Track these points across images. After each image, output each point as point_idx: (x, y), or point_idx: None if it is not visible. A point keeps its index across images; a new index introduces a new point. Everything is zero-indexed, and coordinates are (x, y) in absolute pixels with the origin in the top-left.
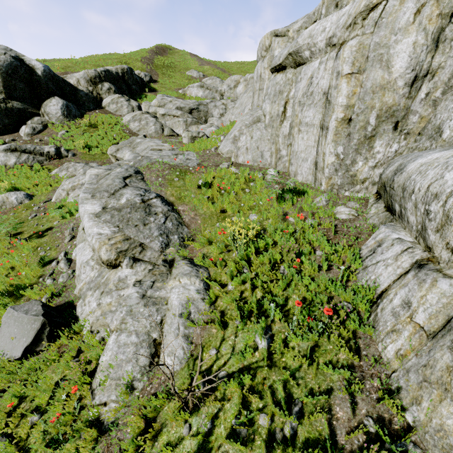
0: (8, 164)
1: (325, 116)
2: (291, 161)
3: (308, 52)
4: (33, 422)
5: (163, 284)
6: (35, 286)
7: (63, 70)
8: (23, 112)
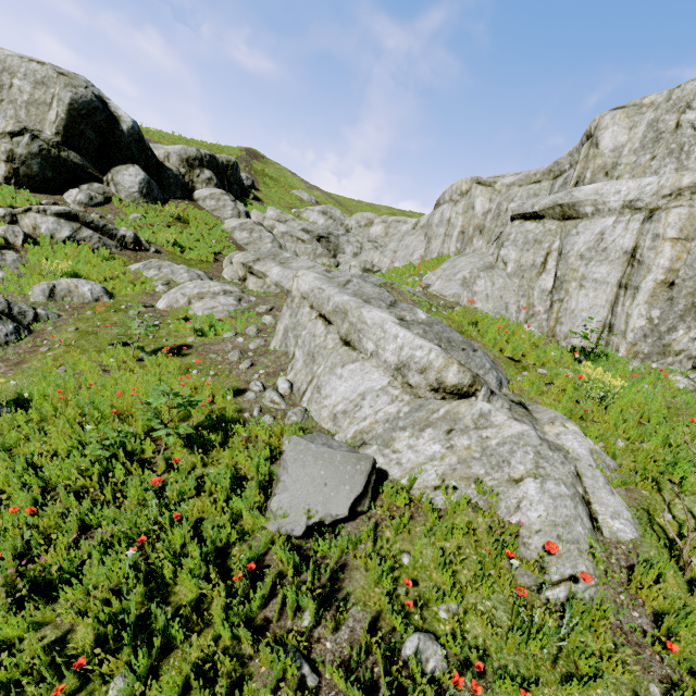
0: (56, 236)
1: (631, 275)
2: (562, 319)
3: (591, 208)
4: (453, 612)
5: (541, 428)
6: (242, 423)
7: None
8: (79, 169)
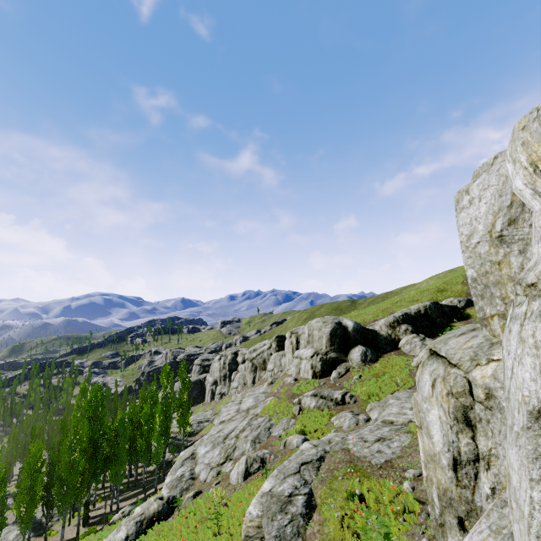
0: (310, 406)
1: None
2: None
3: None
4: None
5: None
6: None
7: (381, 313)
8: (336, 359)
